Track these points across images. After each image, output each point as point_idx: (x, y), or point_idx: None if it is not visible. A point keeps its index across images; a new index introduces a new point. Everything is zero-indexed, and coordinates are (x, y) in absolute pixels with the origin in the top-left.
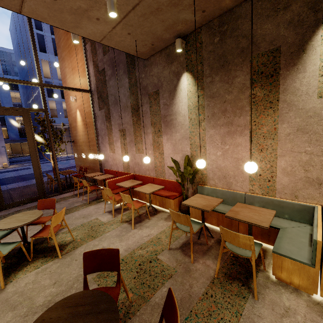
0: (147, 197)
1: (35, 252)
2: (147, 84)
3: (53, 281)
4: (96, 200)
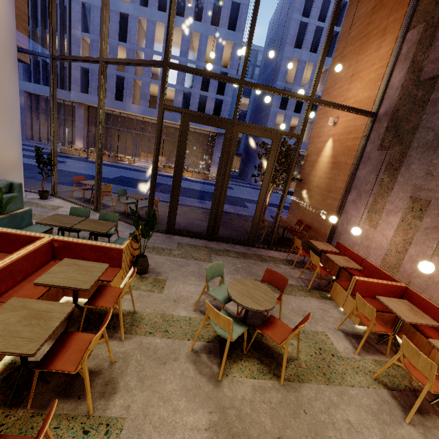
0: (434, 357)
1: (248, 340)
2: None
3: (276, 431)
4: (318, 289)
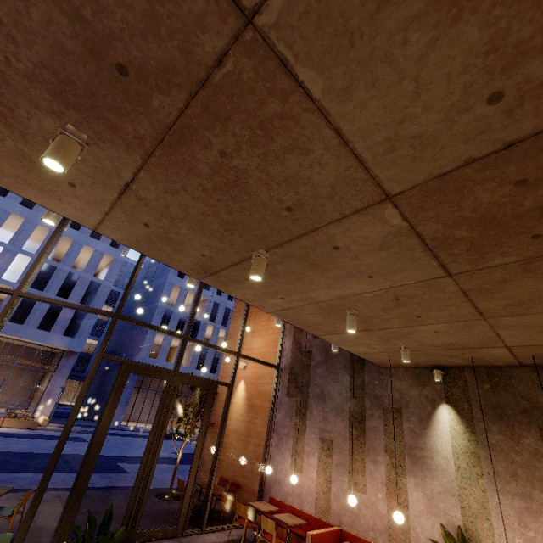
0: None
1: None
2: (382, 395)
3: None
4: None
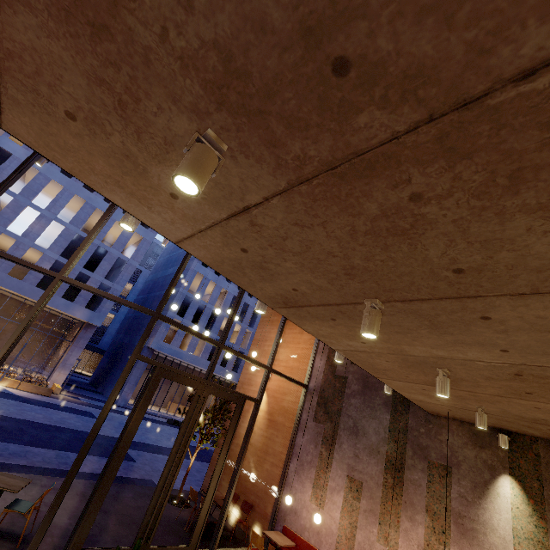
0: None
1: None
2: (428, 446)
3: None
4: None
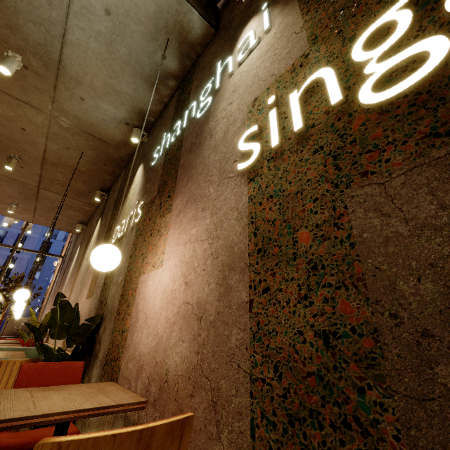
0: None
1: None
2: (73, 252)
3: None
4: None
